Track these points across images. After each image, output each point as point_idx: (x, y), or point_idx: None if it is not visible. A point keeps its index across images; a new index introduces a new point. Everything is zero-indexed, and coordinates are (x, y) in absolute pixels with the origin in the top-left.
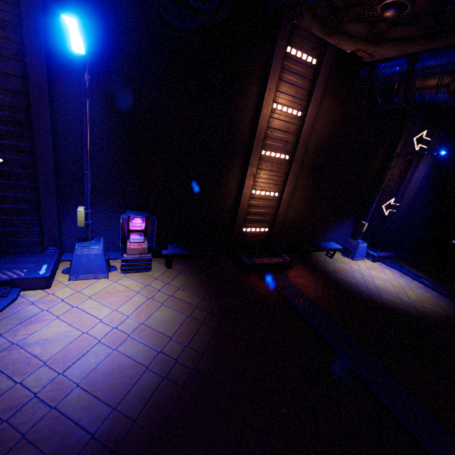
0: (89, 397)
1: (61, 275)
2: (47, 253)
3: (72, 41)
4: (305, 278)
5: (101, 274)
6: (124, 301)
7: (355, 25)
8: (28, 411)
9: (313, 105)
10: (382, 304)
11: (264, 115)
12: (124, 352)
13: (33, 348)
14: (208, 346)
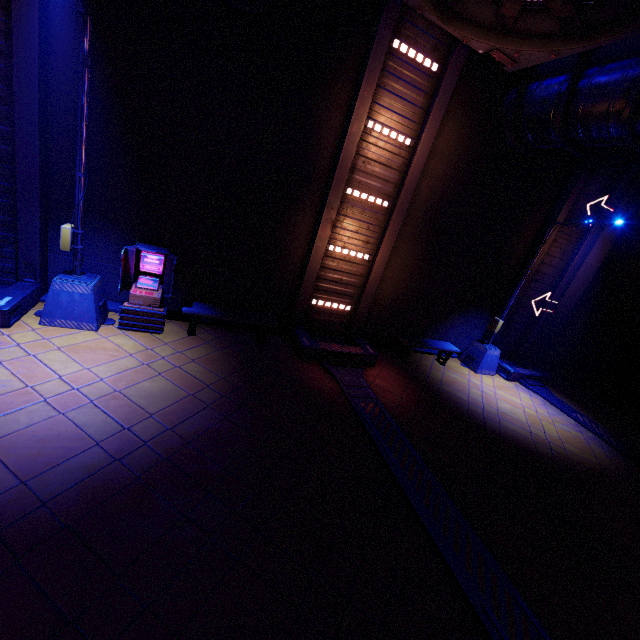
0: None
1: (32, 317)
2: (21, 285)
3: None
4: (391, 381)
5: (87, 324)
6: (106, 361)
7: (489, 11)
8: None
9: (429, 131)
10: (497, 433)
11: (352, 135)
12: (74, 419)
13: None
14: (202, 435)
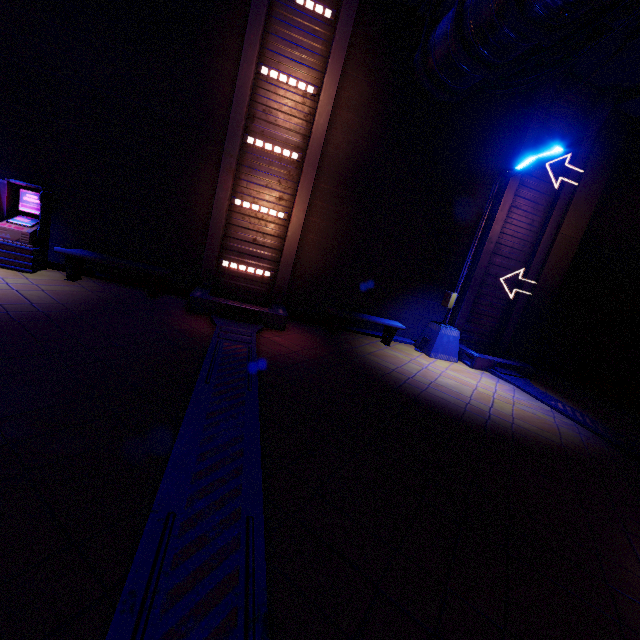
0: None
1: None
2: None
3: None
4: (295, 341)
5: None
6: None
7: None
8: None
9: (331, 76)
10: (411, 395)
11: (243, 79)
12: None
13: None
14: None
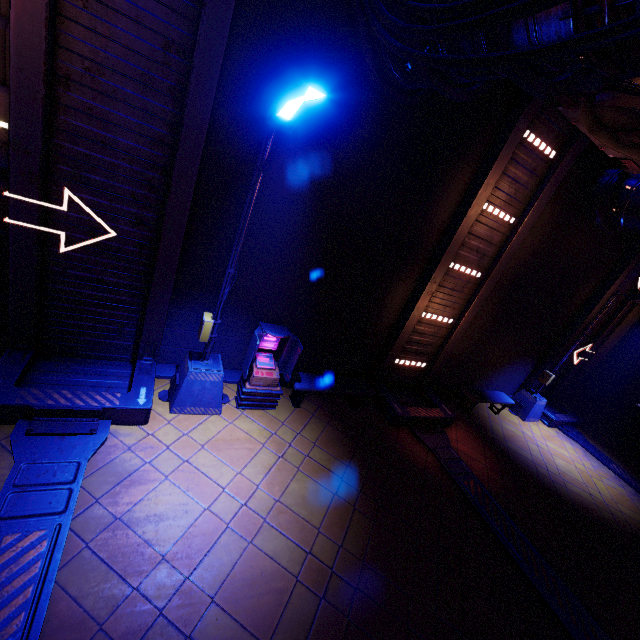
0: (231, 622)
1: (158, 402)
2: (142, 366)
3: (285, 105)
4: (469, 444)
5: (213, 409)
6: (249, 459)
7: (635, 127)
8: (157, 639)
9: (534, 213)
10: (569, 501)
11: (469, 217)
12: (263, 548)
13: (143, 529)
14: (368, 549)
